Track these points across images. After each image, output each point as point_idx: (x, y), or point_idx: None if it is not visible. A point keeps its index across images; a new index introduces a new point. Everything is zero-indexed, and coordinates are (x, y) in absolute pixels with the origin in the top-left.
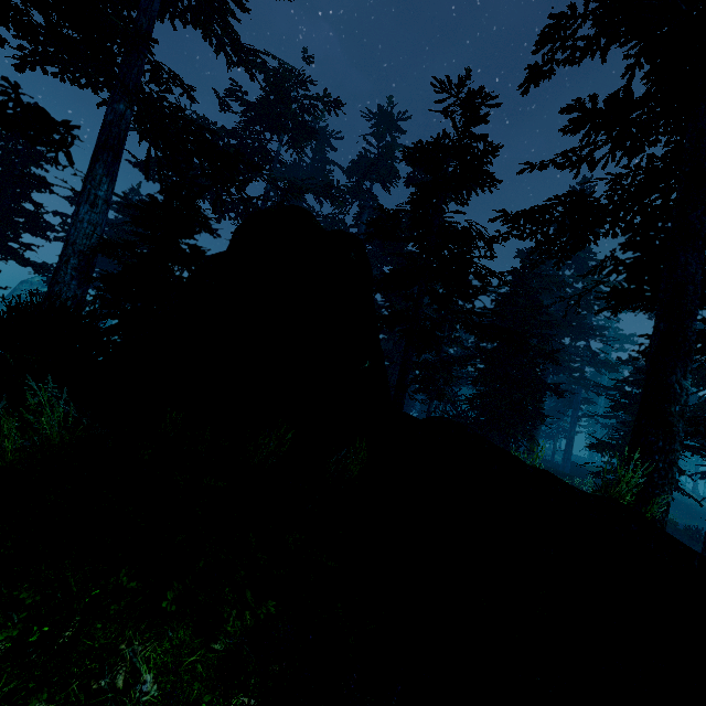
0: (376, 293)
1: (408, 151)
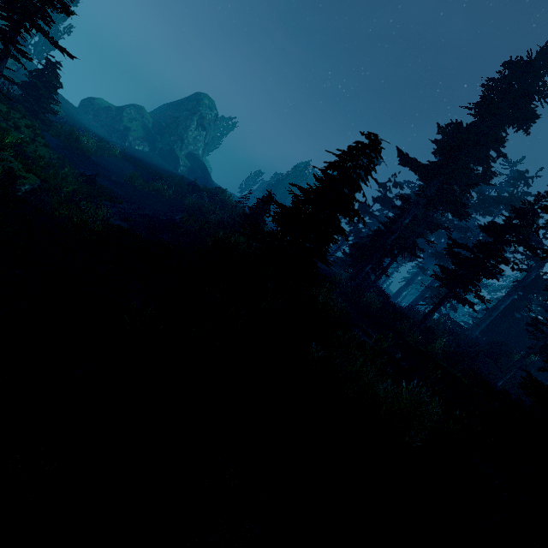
0: None
1: None
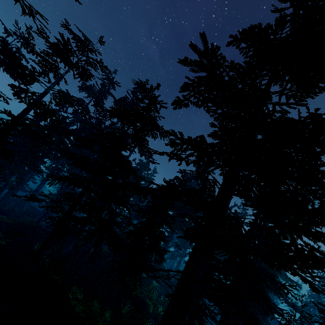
0: (52, 184)
1: (113, 109)
